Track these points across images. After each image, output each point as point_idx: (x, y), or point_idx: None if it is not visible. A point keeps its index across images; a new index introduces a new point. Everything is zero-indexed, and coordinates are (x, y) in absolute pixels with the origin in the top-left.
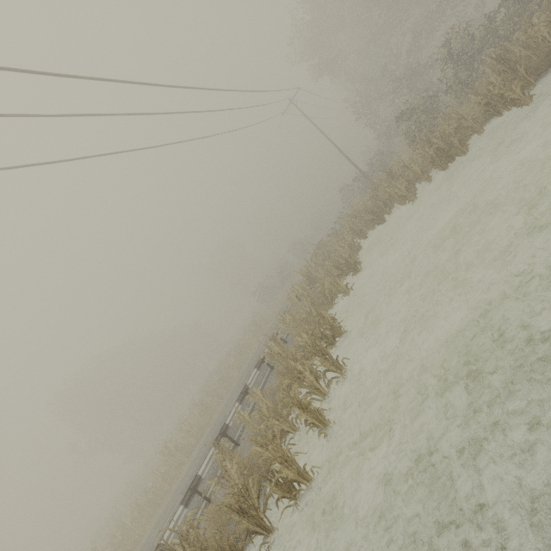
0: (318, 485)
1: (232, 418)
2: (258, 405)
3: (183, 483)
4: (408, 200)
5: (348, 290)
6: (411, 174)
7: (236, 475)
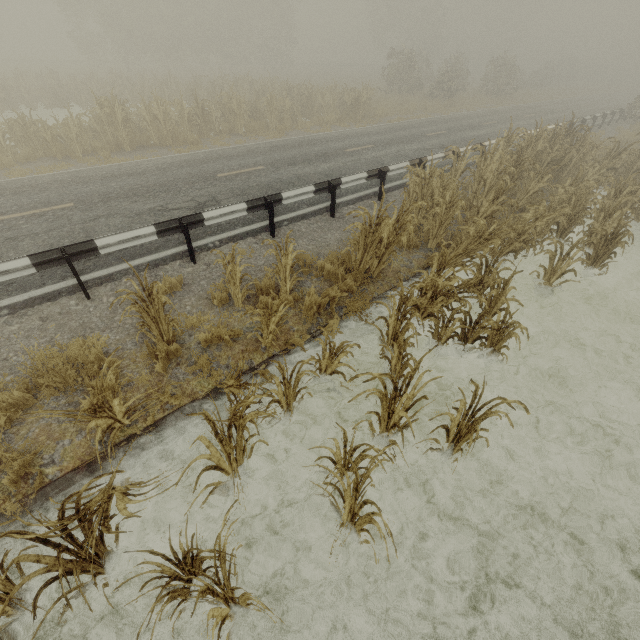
0: (243, 608)
1: (217, 217)
2: (277, 305)
3: (91, 187)
4: None
5: (557, 278)
6: None
7: (123, 409)
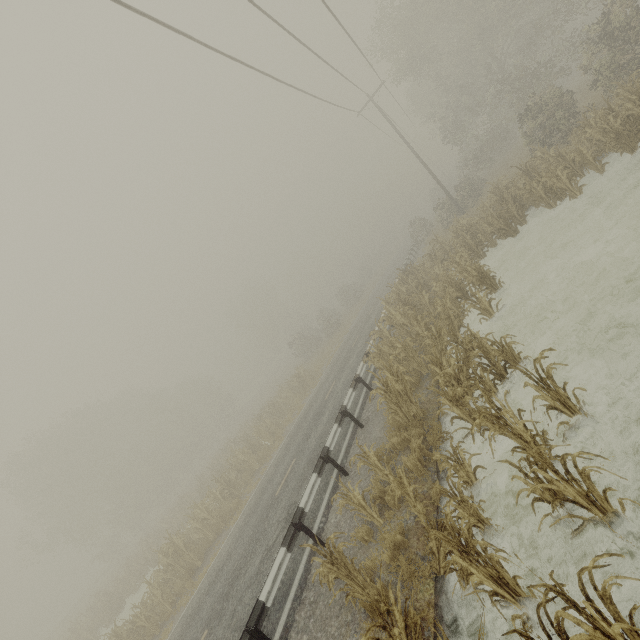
0: None
1: (308, 499)
2: (397, 470)
3: (206, 606)
4: (569, 195)
5: (491, 310)
6: (577, 158)
7: (400, 620)
